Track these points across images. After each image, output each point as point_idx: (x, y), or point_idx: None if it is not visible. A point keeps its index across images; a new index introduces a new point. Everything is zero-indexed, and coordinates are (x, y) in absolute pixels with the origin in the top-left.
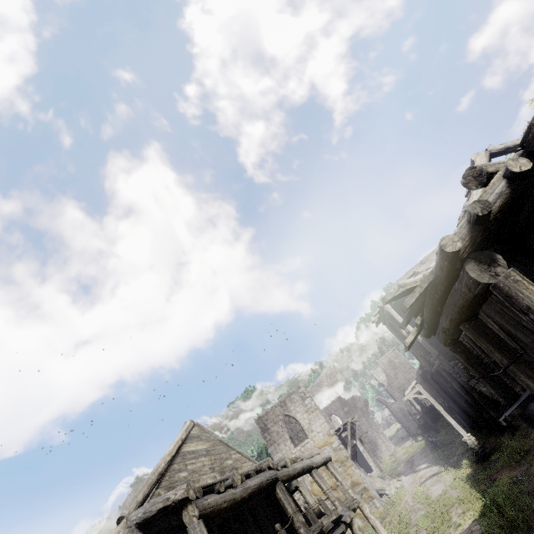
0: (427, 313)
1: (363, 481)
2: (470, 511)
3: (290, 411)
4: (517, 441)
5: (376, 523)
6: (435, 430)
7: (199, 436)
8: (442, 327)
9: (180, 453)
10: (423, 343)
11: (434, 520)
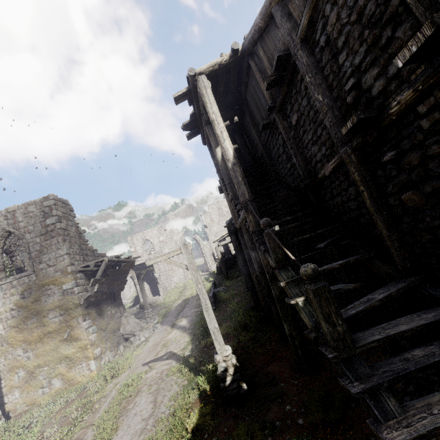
0: None
1: (85, 338)
2: None
3: (18, 228)
4: None
5: None
6: (225, 277)
7: None
8: None
9: None
10: (233, 170)
11: None
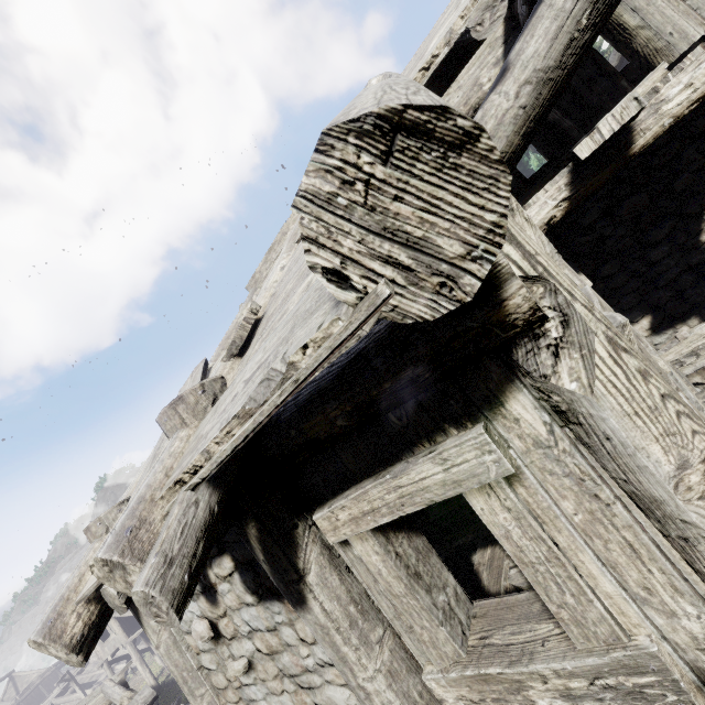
0: None
1: None
2: None
3: None
4: None
5: None
6: None
7: None
8: None
9: None
10: None
11: None
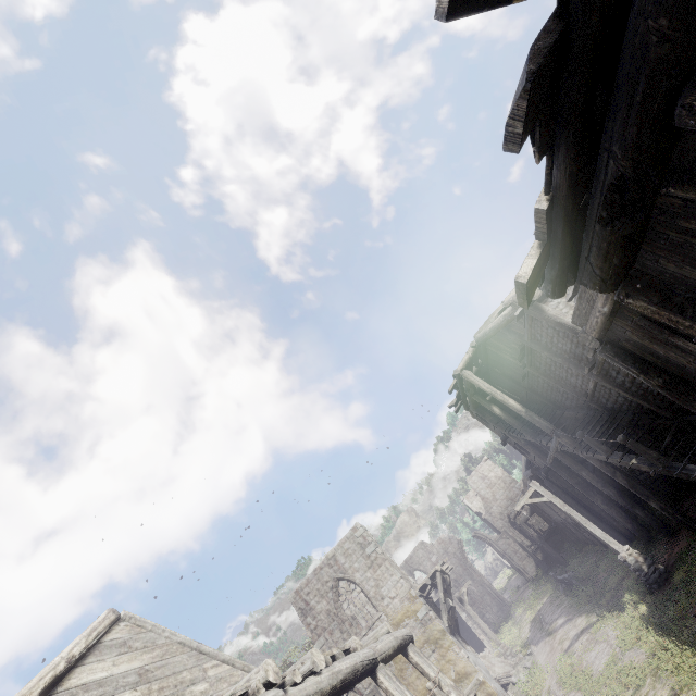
0: (566, 143)
1: (474, 669)
2: (688, 688)
3: (345, 571)
4: None
5: None
6: (563, 562)
7: (127, 643)
8: (604, 199)
9: (58, 693)
10: (528, 416)
11: None
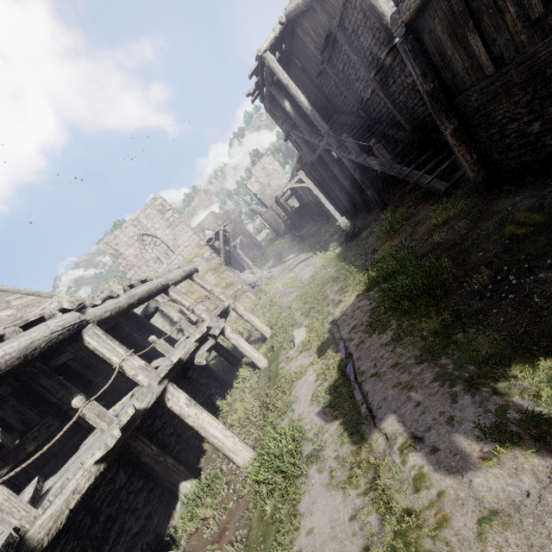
0: None
1: (237, 281)
2: (350, 286)
3: (148, 230)
4: (398, 212)
5: (251, 318)
6: (301, 226)
7: None
8: None
9: None
10: (312, 114)
11: (307, 300)
